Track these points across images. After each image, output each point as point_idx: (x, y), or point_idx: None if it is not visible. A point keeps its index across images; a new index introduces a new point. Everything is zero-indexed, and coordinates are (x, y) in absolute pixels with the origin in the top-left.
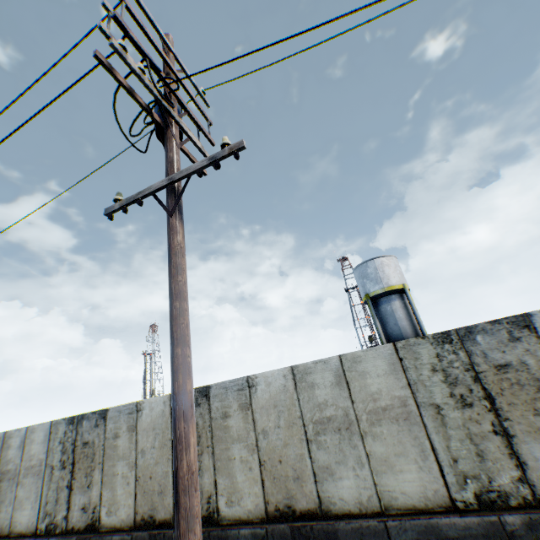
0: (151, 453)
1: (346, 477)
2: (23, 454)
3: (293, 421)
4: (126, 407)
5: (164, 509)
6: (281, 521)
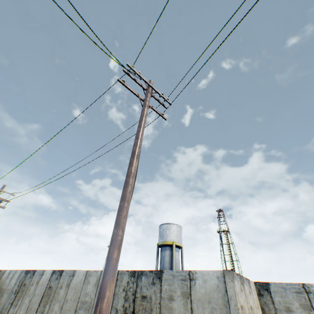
0: None
1: None
2: None
3: (1, 286)
4: None
5: None
6: None
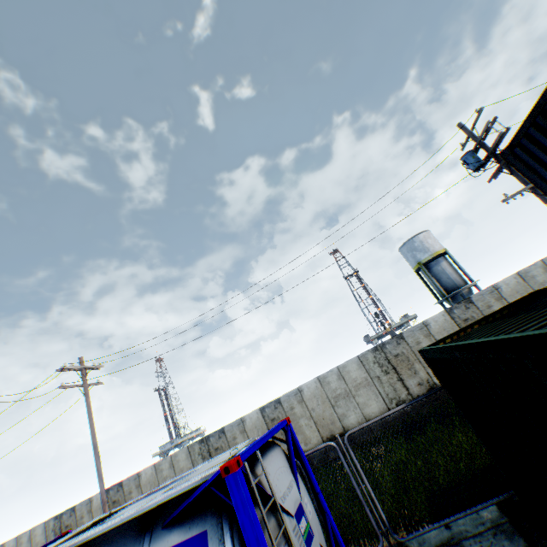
0: None
1: None
2: (344, 382)
3: None
4: (415, 327)
5: None
6: None
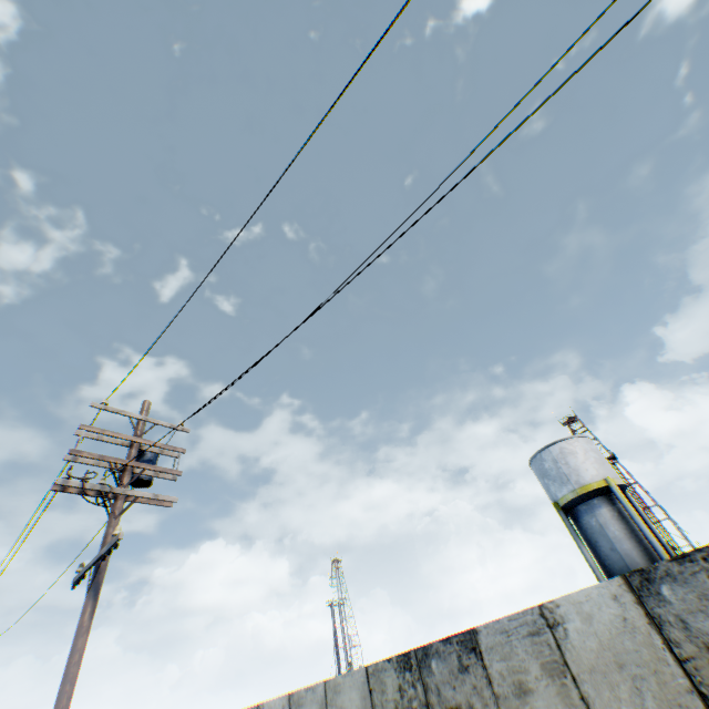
0: None
1: None
2: None
3: None
4: None
5: None
6: None
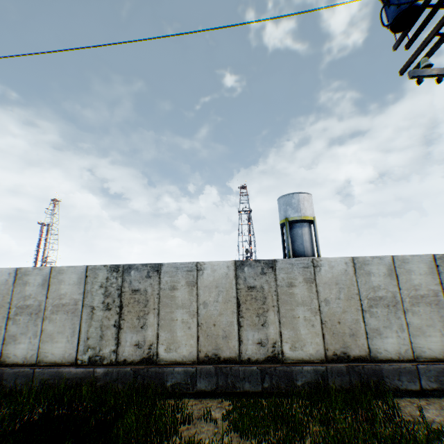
0: (214, 306)
1: (390, 337)
2: (47, 292)
3: (351, 296)
4: (183, 265)
5: (230, 350)
6: (337, 362)
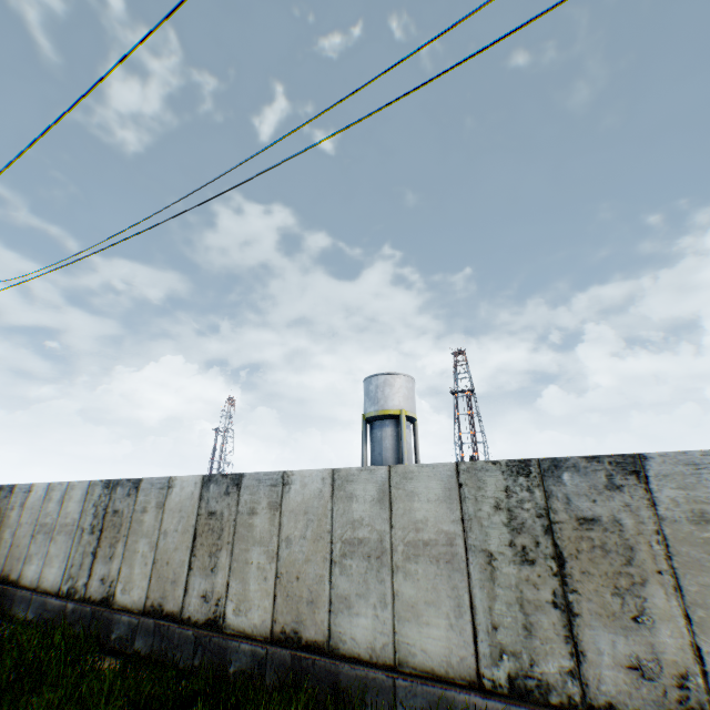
0: None
1: (36, 564)
2: None
3: (35, 521)
4: None
5: None
6: (4, 583)
